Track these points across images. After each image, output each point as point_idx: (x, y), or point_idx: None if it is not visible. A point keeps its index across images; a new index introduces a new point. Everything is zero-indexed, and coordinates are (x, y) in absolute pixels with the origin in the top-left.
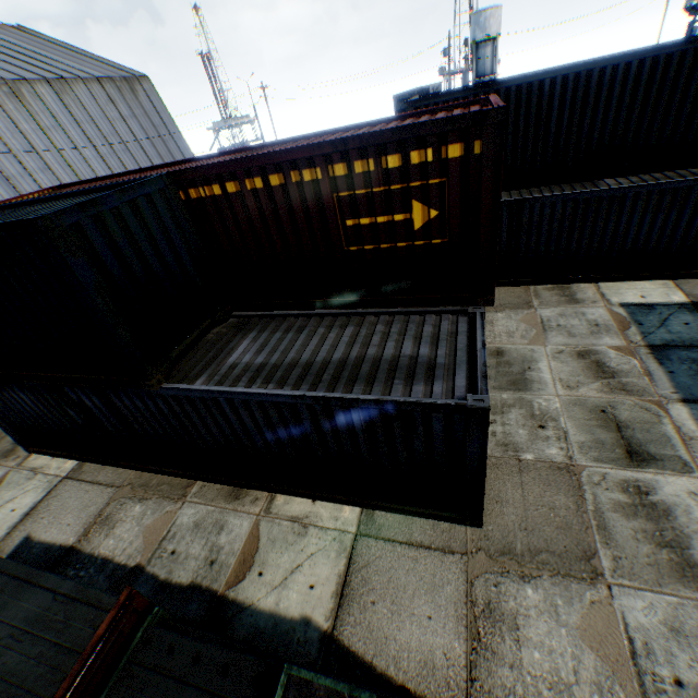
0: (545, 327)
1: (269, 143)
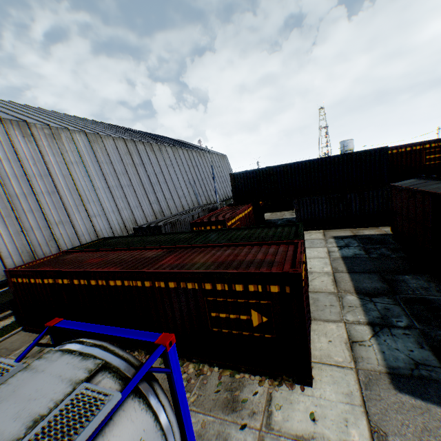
0: None
1: None
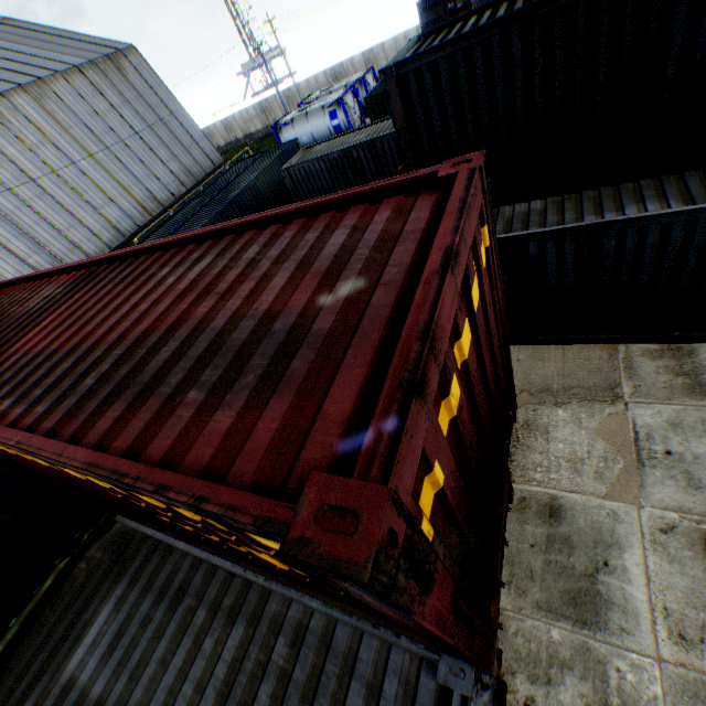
0: (642, 456)
1: (105, 258)
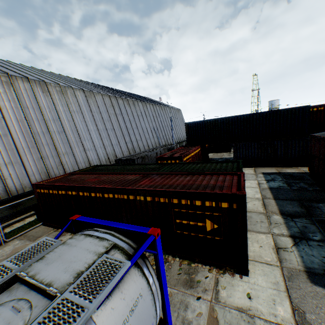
0: None
1: None
